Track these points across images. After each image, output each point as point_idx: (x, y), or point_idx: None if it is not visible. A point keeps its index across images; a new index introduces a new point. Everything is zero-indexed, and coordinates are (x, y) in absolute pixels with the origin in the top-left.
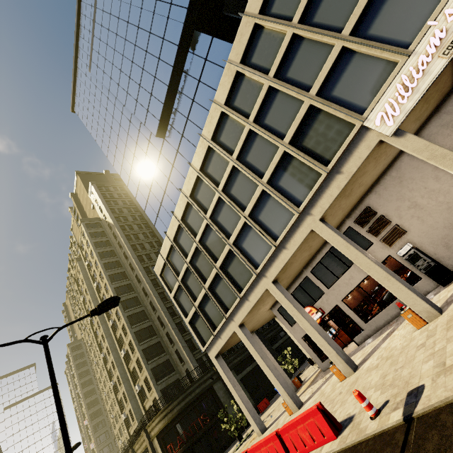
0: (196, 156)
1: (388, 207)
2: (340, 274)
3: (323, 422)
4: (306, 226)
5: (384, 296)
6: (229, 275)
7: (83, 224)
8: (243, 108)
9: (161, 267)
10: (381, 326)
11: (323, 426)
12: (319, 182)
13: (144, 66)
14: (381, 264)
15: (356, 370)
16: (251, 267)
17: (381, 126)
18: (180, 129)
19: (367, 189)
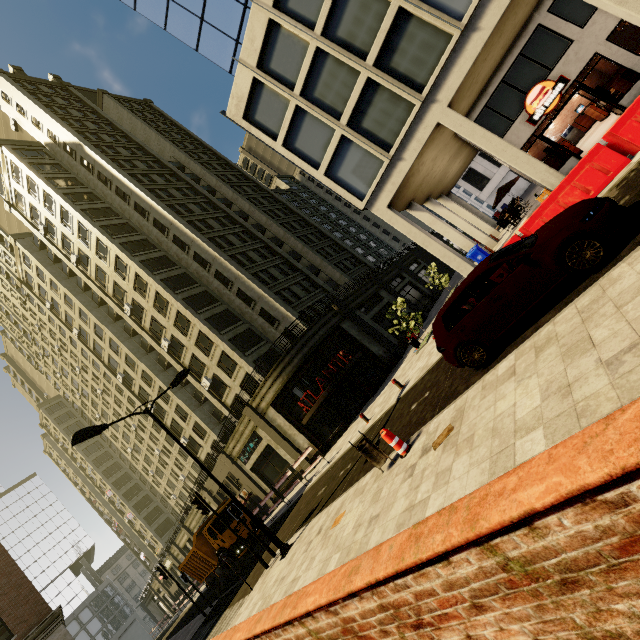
0: None
1: None
2: None
3: None
4: None
5: None
6: (428, 4)
7: (8, 148)
8: None
9: (246, 96)
10: None
11: None
12: None
13: None
14: None
15: None
16: None
17: None
18: None
19: None
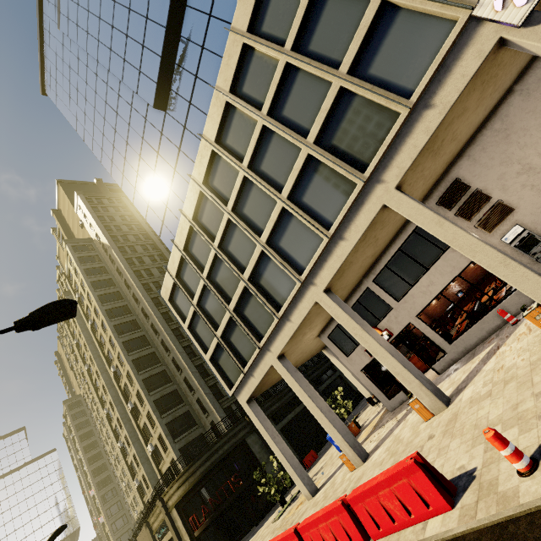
0: (209, 122)
1: (488, 176)
2: (414, 280)
3: (425, 483)
4: (374, 201)
5: (475, 306)
6: (262, 289)
7: (69, 246)
8: (276, 33)
9: (170, 290)
10: (472, 346)
11: (427, 490)
12: (396, 126)
13: (130, 5)
14: (492, 245)
15: (449, 404)
16: (293, 272)
17: (505, 10)
18: (187, 93)
19: (457, 151)
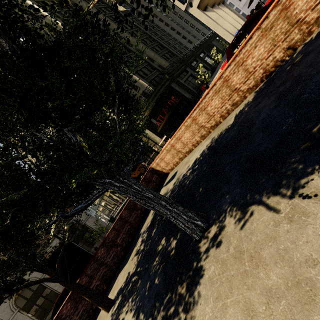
0: None
1: None
2: None
3: None
4: None
5: None
6: None
7: None
8: None
9: None
10: None
11: None
12: None
13: None
14: None
15: None
16: None
17: None
18: None
19: None
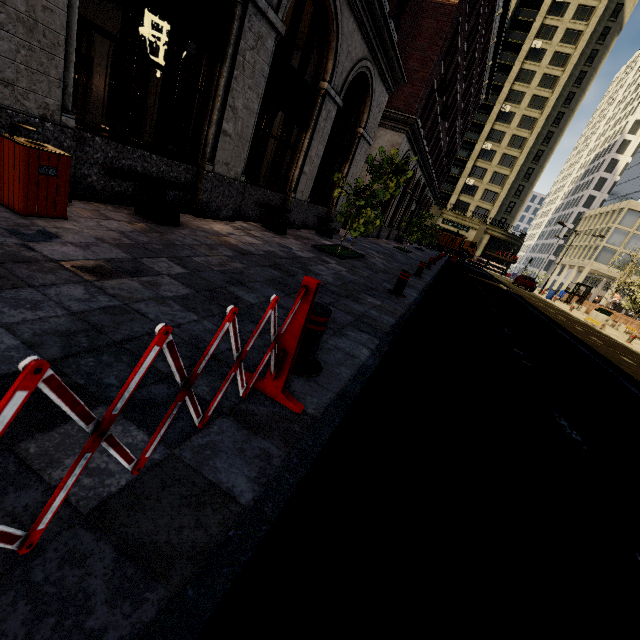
0: None
1: None
2: None
3: None
4: None
5: None
6: None
7: None
8: None
9: (637, 210)
10: None
11: None
12: None
13: None
14: None
15: None
16: None
17: None
18: None
19: None
